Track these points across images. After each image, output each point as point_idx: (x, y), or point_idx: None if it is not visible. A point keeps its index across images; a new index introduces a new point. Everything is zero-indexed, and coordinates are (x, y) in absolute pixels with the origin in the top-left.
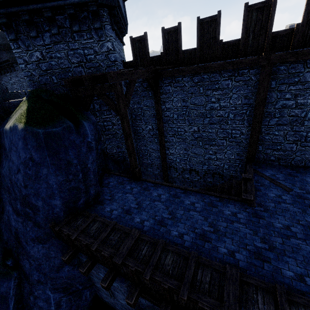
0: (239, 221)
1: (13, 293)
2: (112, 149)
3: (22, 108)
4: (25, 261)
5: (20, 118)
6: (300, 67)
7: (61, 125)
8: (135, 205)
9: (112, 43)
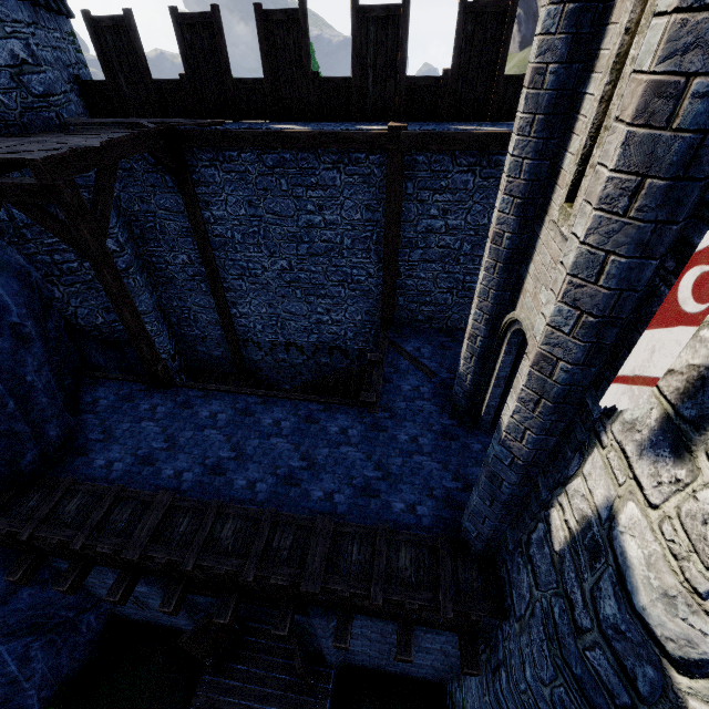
0: (349, 442)
1: None
2: (91, 317)
3: None
4: None
5: None
6: (446, 161)
7: None
8: (162, 443)
9: (24, 42)
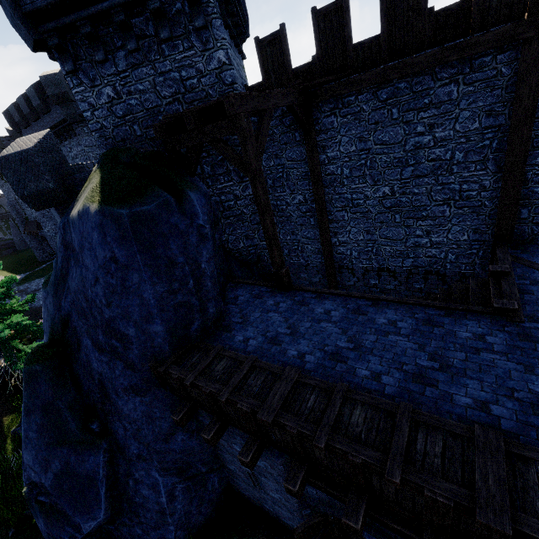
0: (491, 349)
1: (104, 474)
2: (236, 242)
3: (92, 181)
4: (117, 425)
5: (92, 196)
6: None
7: (155, 200)
8: (286, 329)
9: (225, 51)
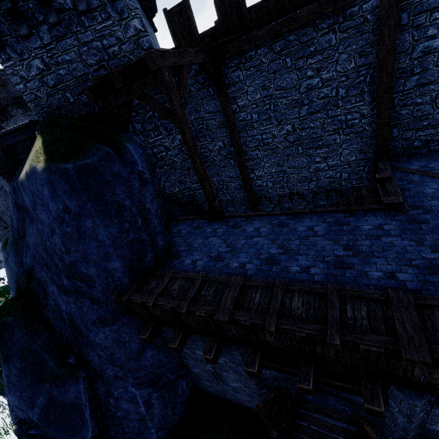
0: (388, 234)
1: (86, 399)
2: (172, 187)
3: (35, 145)
4: (91, 354)
5: (37, 157)
6: None
7: (96, 153)
8: (225, 248)
9: (140, 19)
